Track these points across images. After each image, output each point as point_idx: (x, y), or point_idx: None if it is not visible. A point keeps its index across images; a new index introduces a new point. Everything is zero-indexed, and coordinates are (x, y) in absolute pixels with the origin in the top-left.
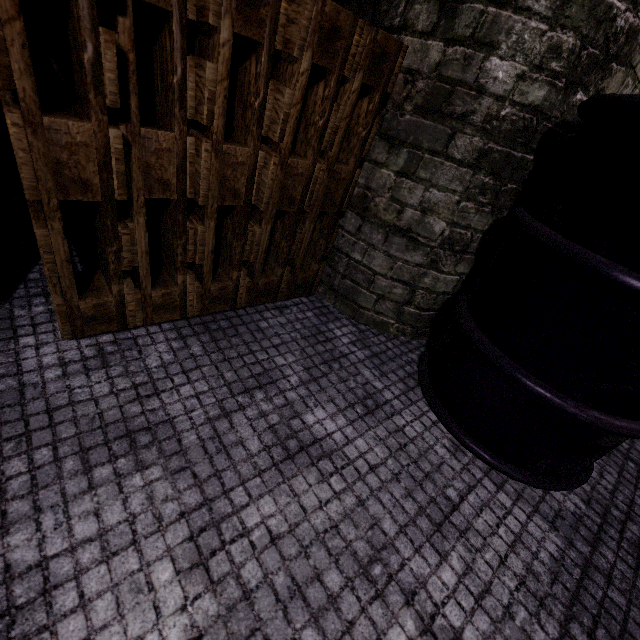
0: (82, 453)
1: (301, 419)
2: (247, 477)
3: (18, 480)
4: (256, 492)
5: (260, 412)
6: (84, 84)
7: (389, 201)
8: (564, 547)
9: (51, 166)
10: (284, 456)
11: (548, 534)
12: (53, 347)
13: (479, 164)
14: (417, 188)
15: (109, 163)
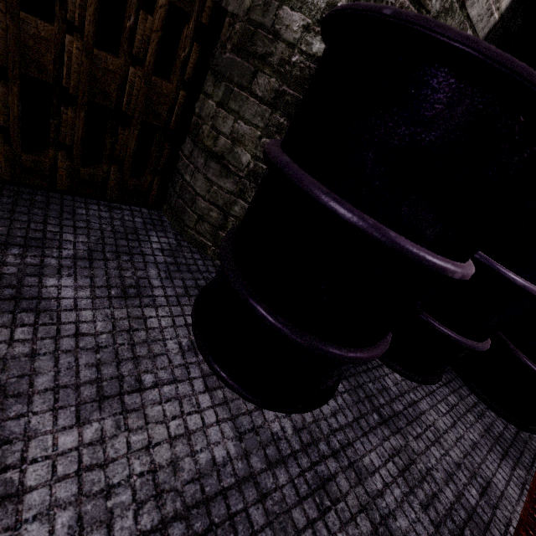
0: None
1: (40, 279)
2: None
3: None
4: None
5: (0, 261)
6: None
7: (211, 128)
8: (235, 456)
9: None
10: None
11: (227, 441)
12: None
13: (276, 104)
14: (229, 118)
15: None
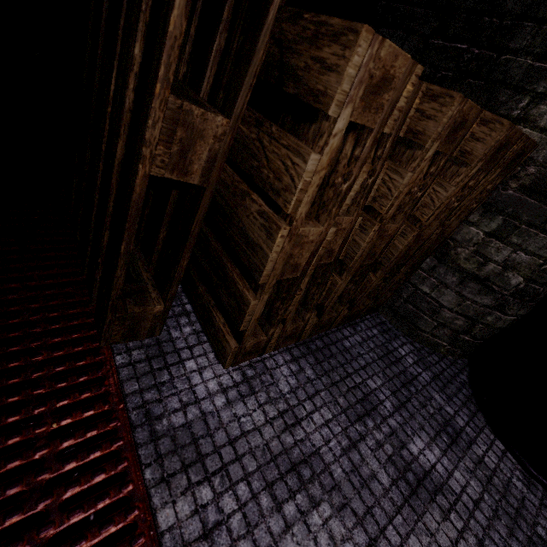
0: (269, 488)
1: (408, 449)
2: (391, 514)
3: (235, 518)
4: (403, 531)
5: (376, 442)
6: (325, 196)
7: (472, 253)
8: None
9: (285, 259)
10: (409, 491)
11: None
12: (210, 372)
13: None
14: (505, 249)
15: (317, 250)
